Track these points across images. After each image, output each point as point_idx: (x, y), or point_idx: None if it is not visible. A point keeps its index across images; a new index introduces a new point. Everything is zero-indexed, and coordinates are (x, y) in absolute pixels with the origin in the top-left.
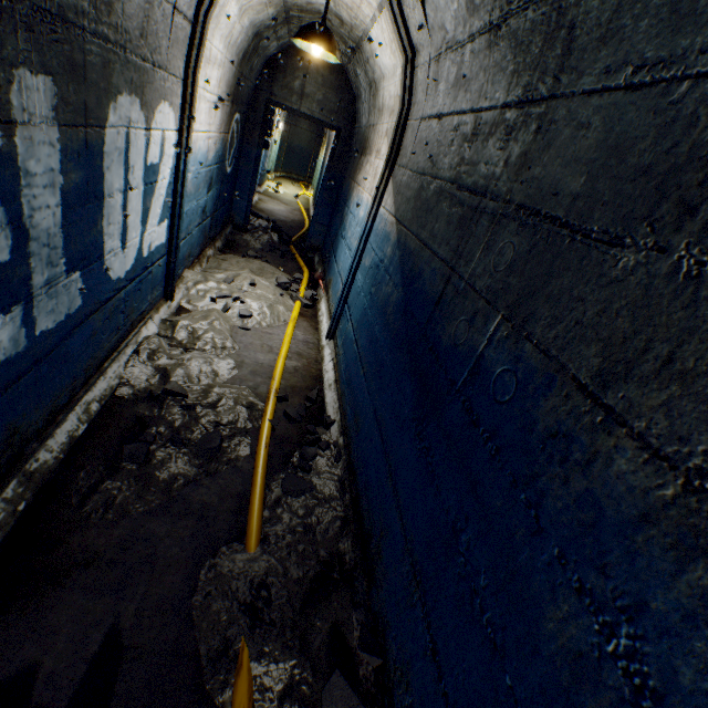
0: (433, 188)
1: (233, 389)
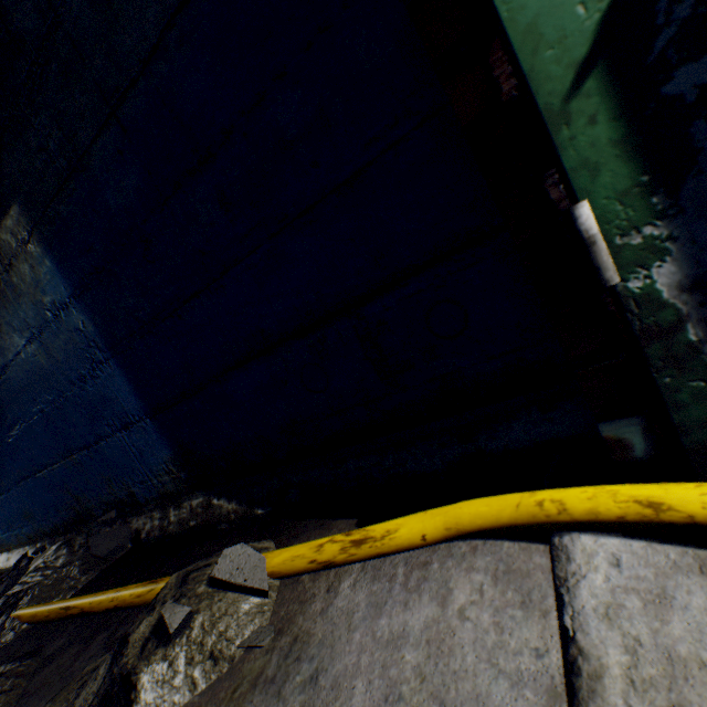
0: None
1: None
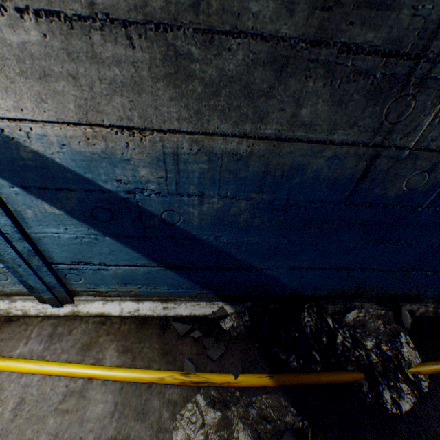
0: (240, 54)
1: (191, 438)
